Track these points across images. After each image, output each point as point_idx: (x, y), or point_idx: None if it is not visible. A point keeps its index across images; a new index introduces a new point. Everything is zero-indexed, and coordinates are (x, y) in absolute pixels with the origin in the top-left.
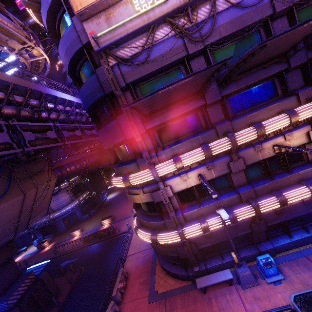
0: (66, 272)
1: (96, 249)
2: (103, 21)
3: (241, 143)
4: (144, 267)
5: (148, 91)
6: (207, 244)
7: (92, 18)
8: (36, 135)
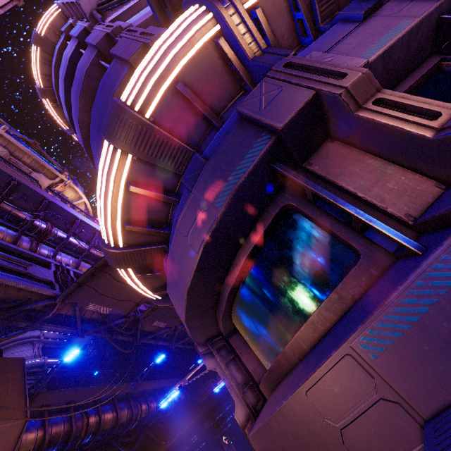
0: None
1: None
2: None
3: None
4: None
5: None
6: None
7: None
8: None
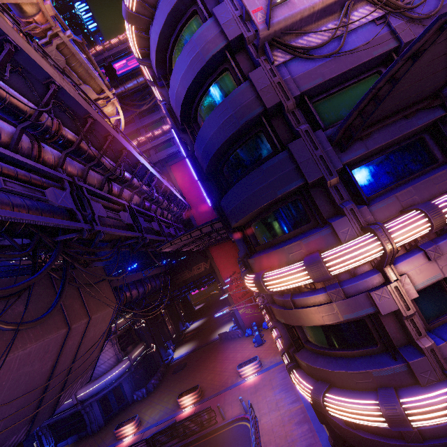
0: None
1: None
2: None
3: None
4: None
5: (329, 111)
6: None
7: None
8: (107, 212)
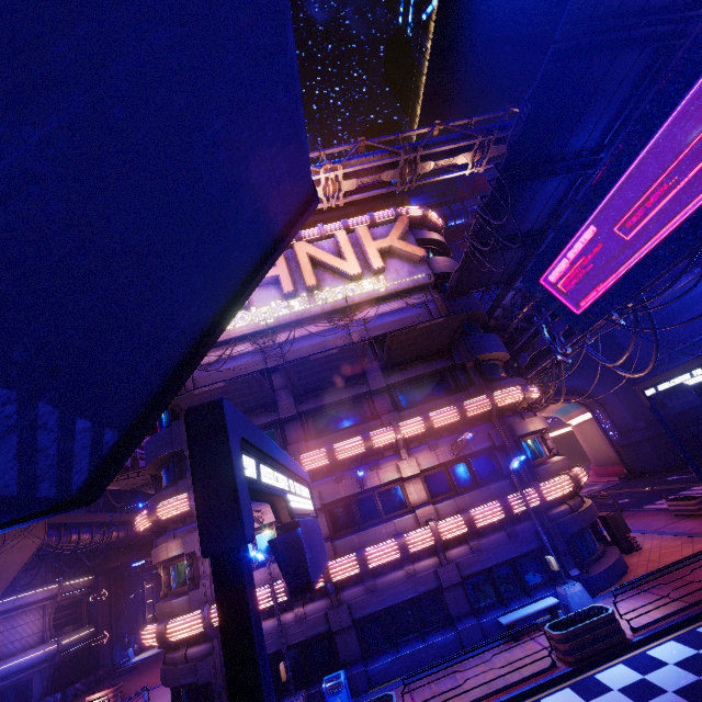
0: None
1: None
2: None
3: (309, 466)
4: None
5: None
6: None
7: None
8: None
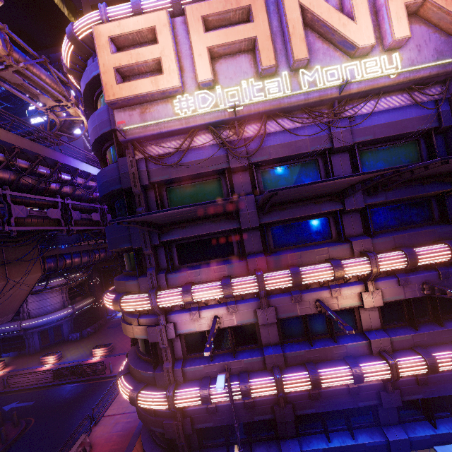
0: (5, 421)
1: (66, 394)
2: (136, 114)
3: (271, 287)
4: (118, 440)
5: (178, 196)
6: (209, 424)
7: (125, 108)
8: (30, 212)
